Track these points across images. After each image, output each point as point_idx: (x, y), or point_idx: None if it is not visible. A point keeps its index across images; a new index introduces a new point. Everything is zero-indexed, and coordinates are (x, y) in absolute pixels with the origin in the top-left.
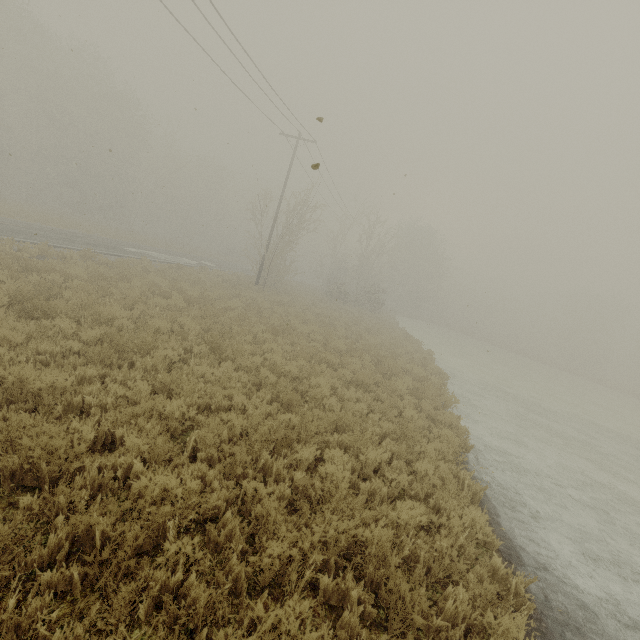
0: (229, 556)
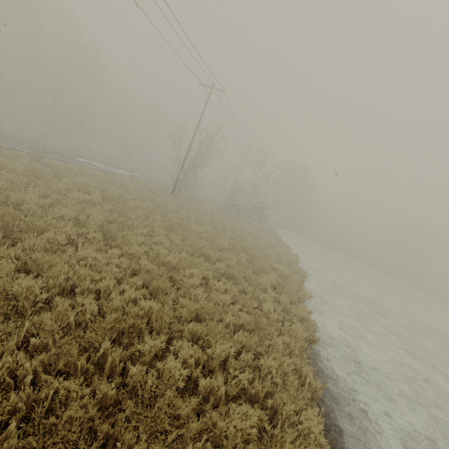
0: None
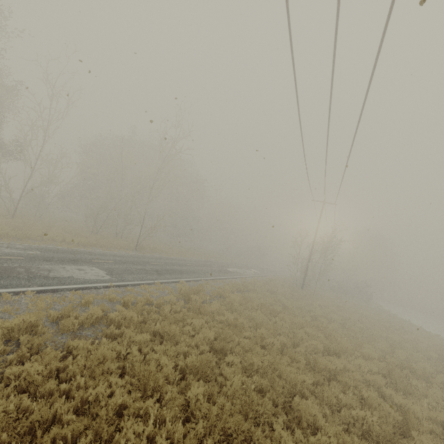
0: None
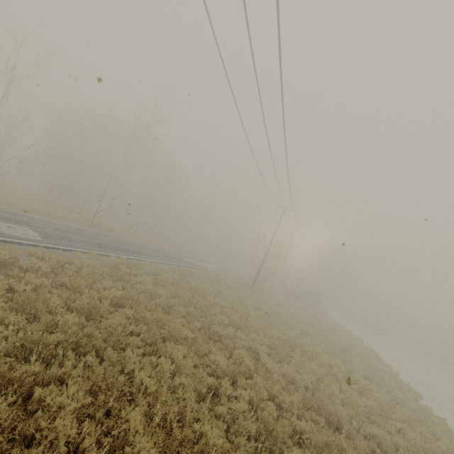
0: None
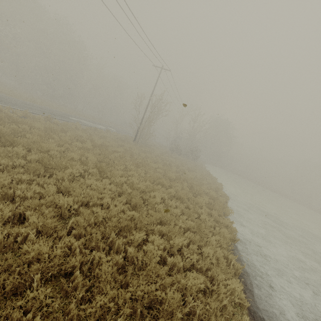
0: (72, 301)
